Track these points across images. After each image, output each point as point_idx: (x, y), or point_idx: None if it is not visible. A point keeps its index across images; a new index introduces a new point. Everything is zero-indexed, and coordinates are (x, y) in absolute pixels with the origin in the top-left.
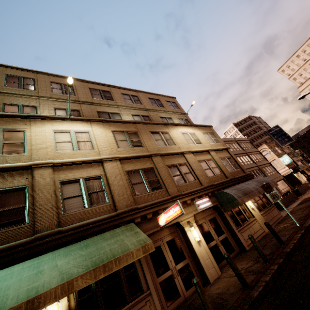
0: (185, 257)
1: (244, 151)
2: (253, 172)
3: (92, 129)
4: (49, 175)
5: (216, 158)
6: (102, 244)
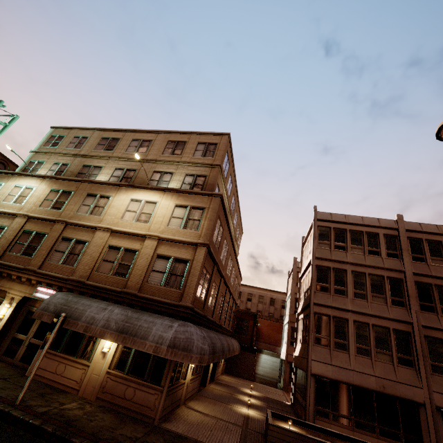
0: None
1: None
2: None
3: (39, 186)
4: None
5: (147, 252)
6: None
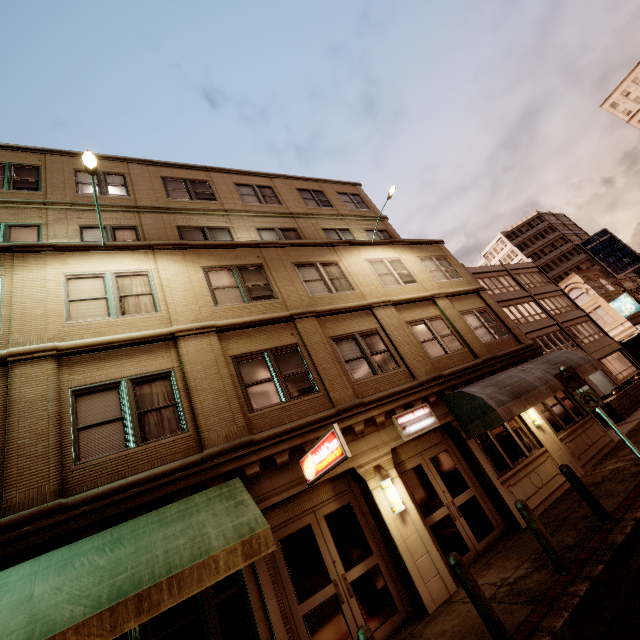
0: (369, 550)
1: (526, 292)
2: (548, 338)
3: (156, 267)
4: (47, 376)
5: (452, 313)
6: (153, 536)
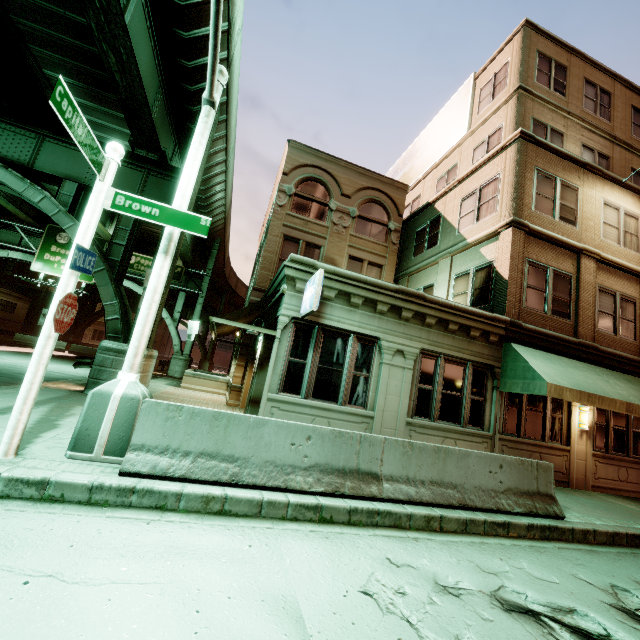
0: None
1: None
2: None
3: None
4: (592, 271)
5: None
6: None
